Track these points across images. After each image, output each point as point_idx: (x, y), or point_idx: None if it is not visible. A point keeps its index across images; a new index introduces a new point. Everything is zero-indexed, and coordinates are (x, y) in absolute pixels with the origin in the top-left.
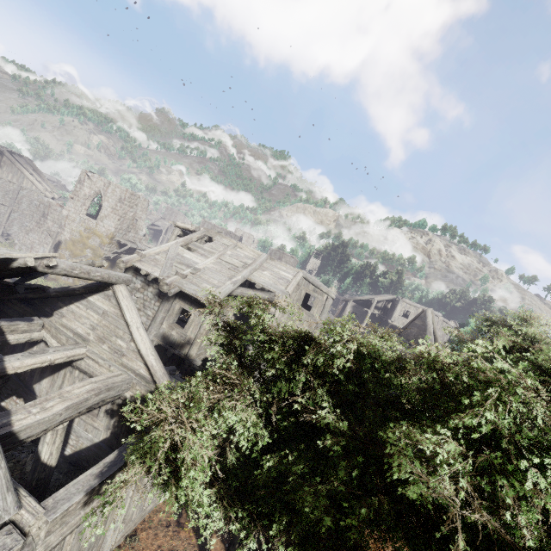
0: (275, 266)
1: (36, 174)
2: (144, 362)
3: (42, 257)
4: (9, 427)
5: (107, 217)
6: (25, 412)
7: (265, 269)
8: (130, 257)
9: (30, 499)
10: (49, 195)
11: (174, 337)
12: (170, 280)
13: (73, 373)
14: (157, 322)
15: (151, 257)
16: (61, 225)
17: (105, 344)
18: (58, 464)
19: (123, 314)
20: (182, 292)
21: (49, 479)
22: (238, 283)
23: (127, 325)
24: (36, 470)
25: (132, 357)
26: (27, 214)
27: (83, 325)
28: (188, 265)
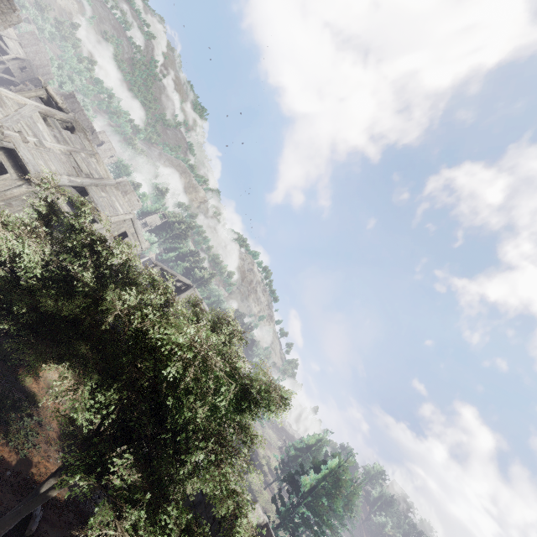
0: (116, 196)
1: None
2: None
3: None
4: None
5: None
6: None
7: (105, 192)
8: None
9: None
10: None
11: None
12: (10, 133)
13: None
14: None
15: (0, 97)
16: None
17: None
18: None
19: None
20: (13, 151)
21: None
22: (74, 184)
23: None
24: None
25: None
26: None
27: None
28: (36, 134)
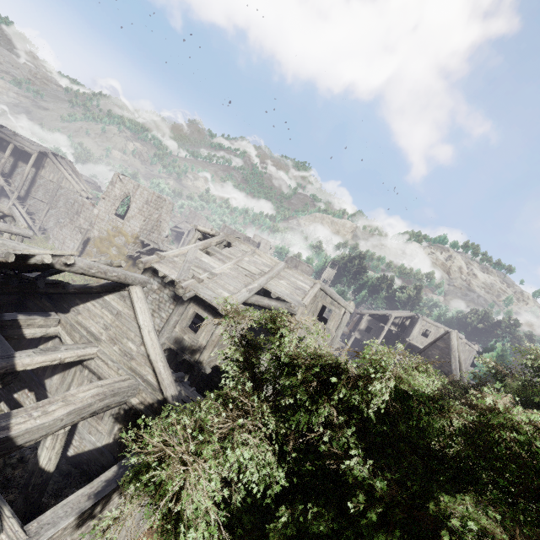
0: (293, 275)
1: (75, 175)
2: (152, 367)
3: (61, 255)
4: (7, 431)
5: (133, 217)
6: (26, 415)
7: (282, 278)
8: (149, 258)
9: (13, 521)
10: (84, 194)
11: (185, 342)
12: (186, 283)
13: (83, 372)
14: (170, 325)
15: (170, 259)
16: (91, 223)
17: (116, 346)
18: (60, 465)
19: (136, 316)
20: (197, 296)
21: (46, 485)
22: (253, 291)
23: (139, 327)
24: (33, 475)
25: (141, 362)
26: (63, 211)
27: (97, 324)
28: (205, 269)
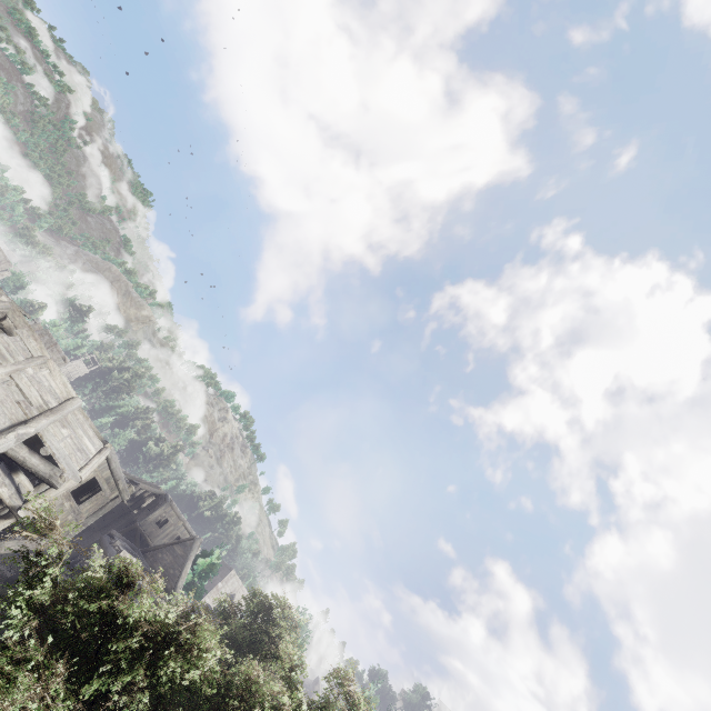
0: (83, 425)
1: None
2: None
3: None
4: None
5: None
6: None
7: (68, 425)
8: None
9: None
10: None
11: None
12: None
13: None
14: None
15: None
16: None
17: None
18: None
19: None
20: None
21: None
22: (24, 439)
23: None
24: None
25: None
26: None
27: None
28: None
